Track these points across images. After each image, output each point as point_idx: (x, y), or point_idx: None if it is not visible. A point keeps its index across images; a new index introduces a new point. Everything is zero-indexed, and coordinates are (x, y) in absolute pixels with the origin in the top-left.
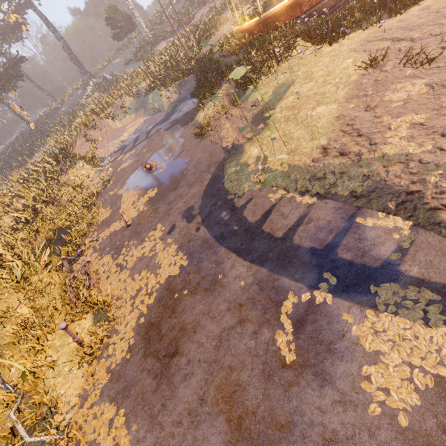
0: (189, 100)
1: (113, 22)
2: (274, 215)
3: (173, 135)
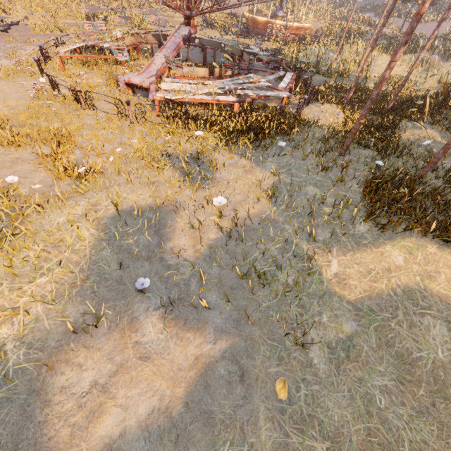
0: None
1: None
2: None
3: None
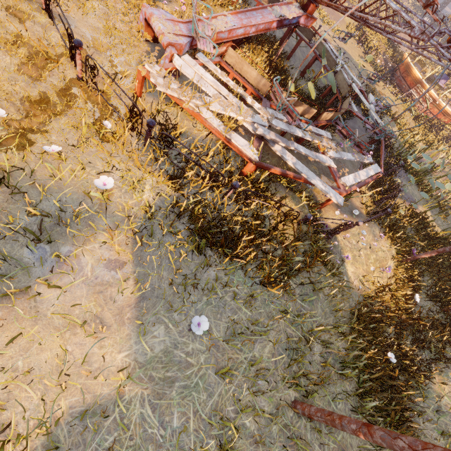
0: None
1: None
2: None
3: None
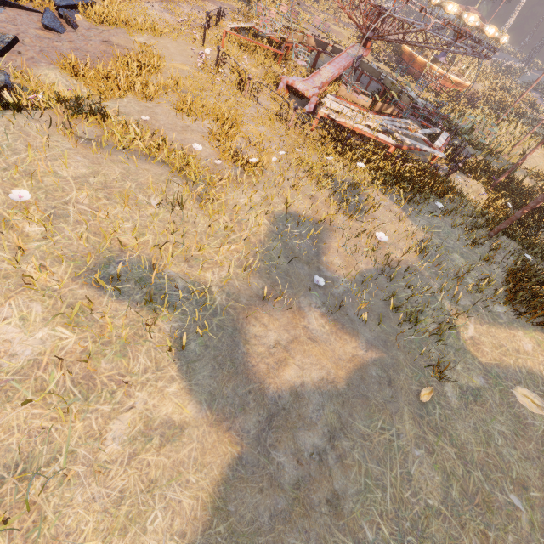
0: None
1: None
2: None
3: None
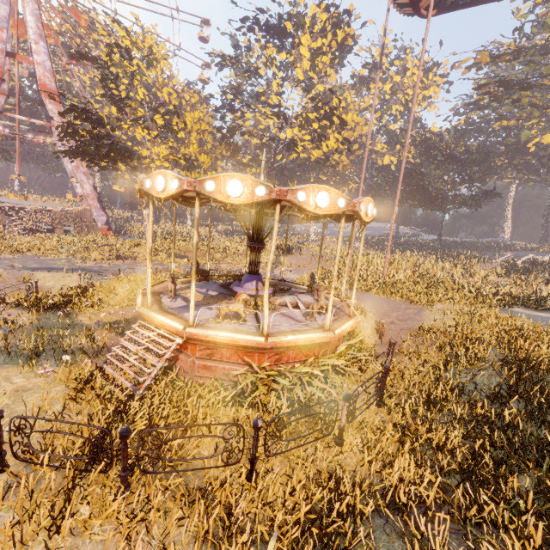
0: None
1: None
2: (45, 271)
3: None
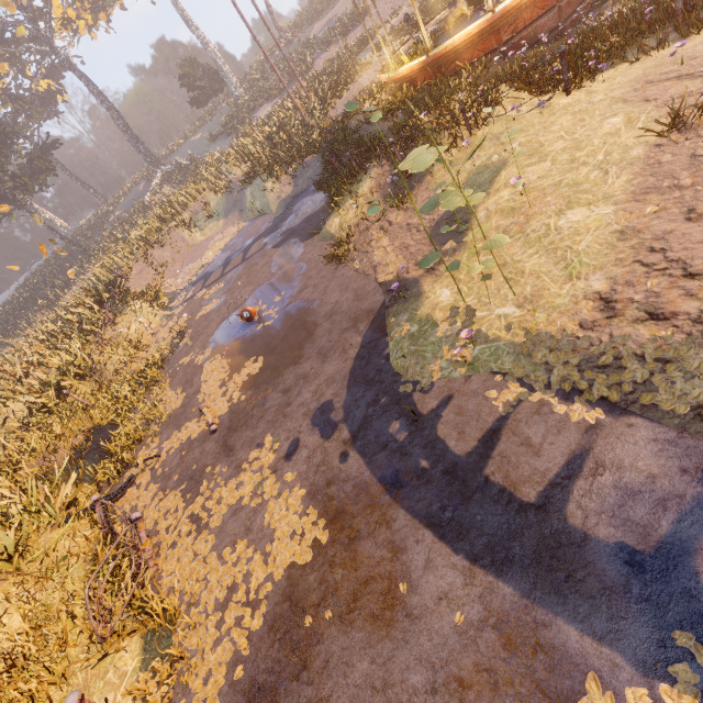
0: (311, 194)
1: (190, 81)
2: (509, 443)
3: (287, 256)
